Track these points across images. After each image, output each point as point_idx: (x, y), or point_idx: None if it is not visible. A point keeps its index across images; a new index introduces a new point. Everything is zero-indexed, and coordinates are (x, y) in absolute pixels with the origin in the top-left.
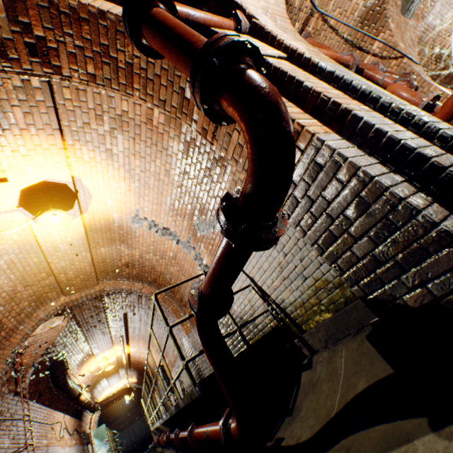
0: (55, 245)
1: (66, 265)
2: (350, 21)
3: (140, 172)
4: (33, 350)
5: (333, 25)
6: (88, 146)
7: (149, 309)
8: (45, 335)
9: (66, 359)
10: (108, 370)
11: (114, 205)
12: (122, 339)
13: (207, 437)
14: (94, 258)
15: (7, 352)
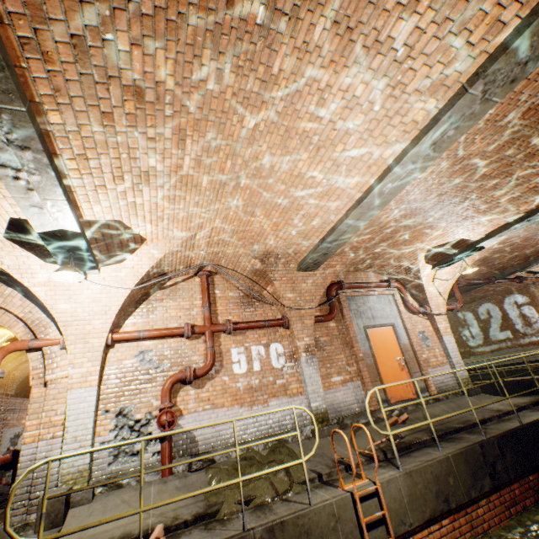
0: None
1: None
2: (245, 269)
3: None
4: (25, 368)
5: (232, 268)
6: None
7: None
8: None
9: None
10: None
11: None
12: None
13: None
14: None
15: None
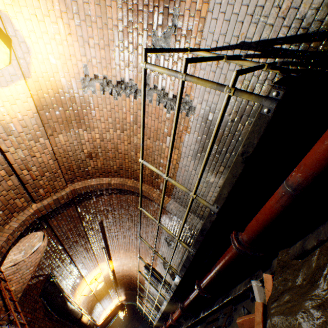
0: (4, 125)
1: (25, 157)
2: None
3: None
4: (19, 277)
5: None
6: None
7: (122, 208)
8: (28, 261)
9: (57, 282)
10: (99, 292)
11: (58, 64)
12: (104, 250)
13: (292, 195)
14: (55, 151)
15: None
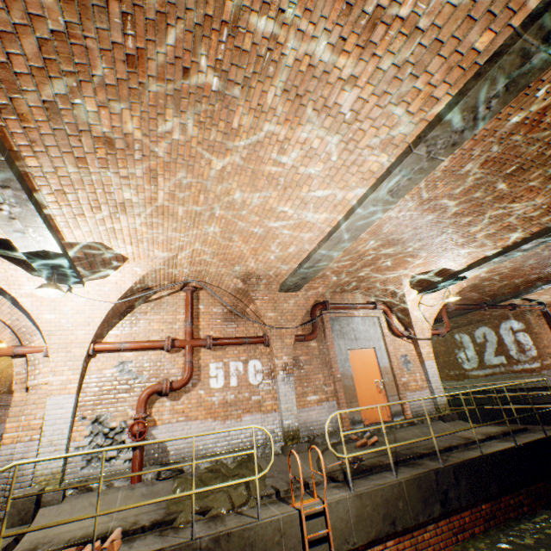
0: None
1: None
2: (229, 287)
3: None
4: None
5: (216, 285)
6: None
7: None
8: None
9: None
10: None
11: None
12: None
13: None
14: None
15: None
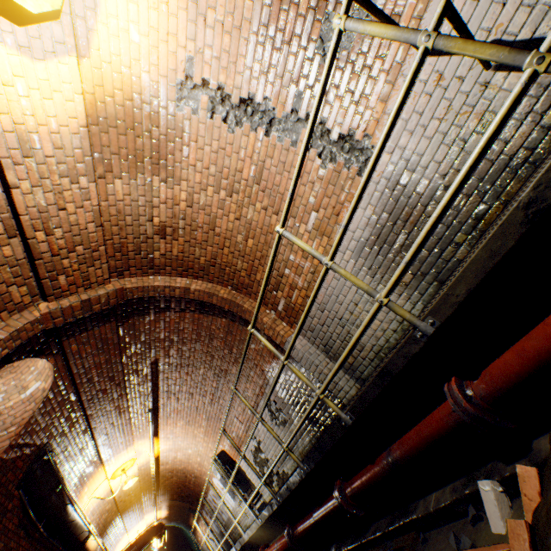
0: (21, 133)
1: (47, 207)
2: None
3: None
4: None
5: None
6: None
7: (198, 341)
8: (9, 413)
9: (56, 463)
10: (125, 496)
11: (143, 45)
12: (151, 416)
13: None
14: (102, 210)
15: None
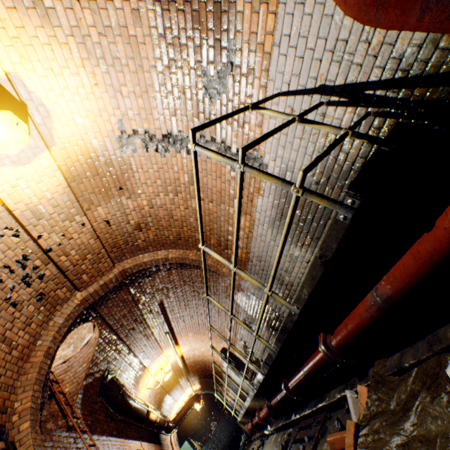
0: (32, 208)
1: (61, 241)
2: None
3: (99, 37)
4: (72, 376)
5: None
6: (3, 0)
7: (185, 285)
8: (80, 356)
9: (116, 377)
10: (168, 383)
11: (86, 124)
12: (168, 336)
13: (382, 307)
14: (95, 228)
15: (31, 375)
